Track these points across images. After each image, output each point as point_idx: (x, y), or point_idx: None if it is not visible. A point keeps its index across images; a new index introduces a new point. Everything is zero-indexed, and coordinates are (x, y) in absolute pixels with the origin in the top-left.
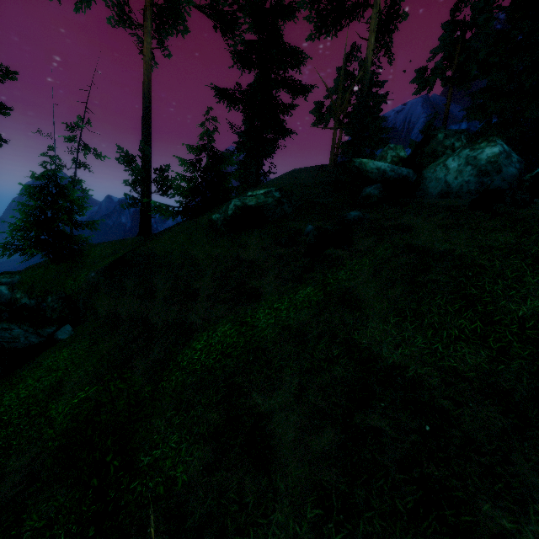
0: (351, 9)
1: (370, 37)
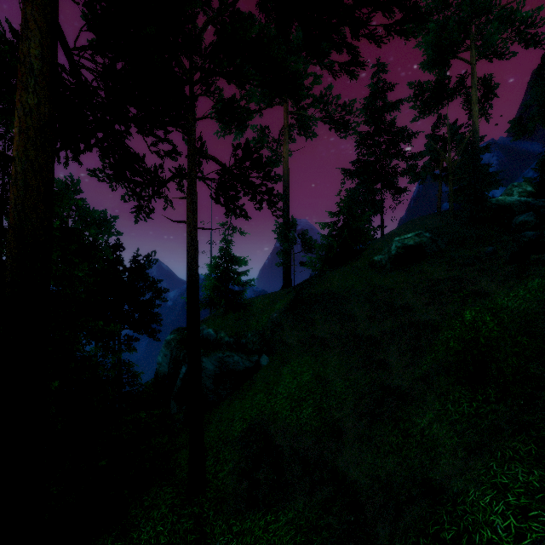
0: (451, 93)
1: (474, 108)
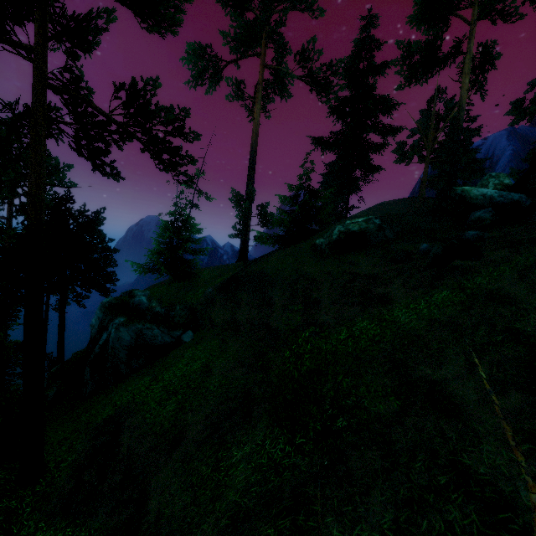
0: (443, 59)
1: (464, 79)
